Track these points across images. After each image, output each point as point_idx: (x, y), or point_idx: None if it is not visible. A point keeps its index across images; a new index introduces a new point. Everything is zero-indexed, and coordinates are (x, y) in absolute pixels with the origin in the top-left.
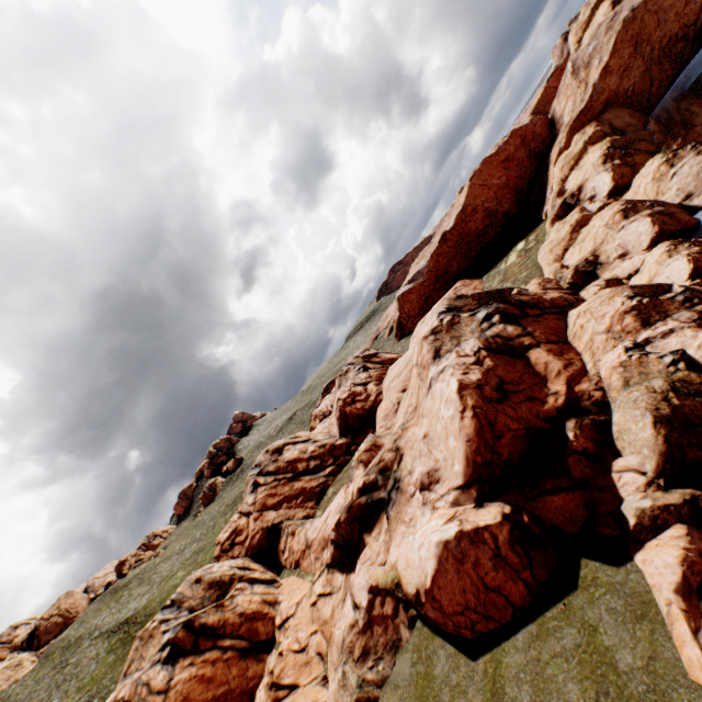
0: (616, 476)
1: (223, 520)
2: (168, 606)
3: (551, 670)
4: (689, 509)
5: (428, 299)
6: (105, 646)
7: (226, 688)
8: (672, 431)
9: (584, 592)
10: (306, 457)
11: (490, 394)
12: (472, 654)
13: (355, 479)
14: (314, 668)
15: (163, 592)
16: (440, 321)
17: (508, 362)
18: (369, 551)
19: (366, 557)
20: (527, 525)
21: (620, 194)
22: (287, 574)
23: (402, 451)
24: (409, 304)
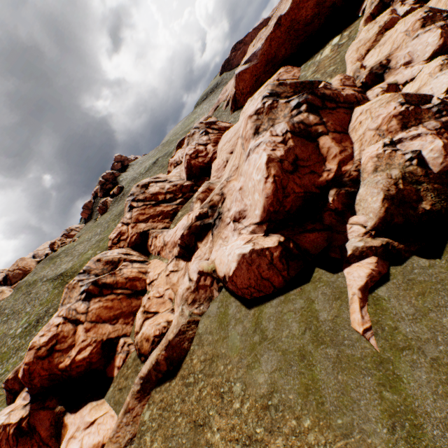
0: (349, 227)
1: (113, 224)
2: (82, 273)
3: (286, 317)
4: (382, 250)
5: (258, 81)
6: (51, 286)
7: (120, 311)
8: (392, 206)
9: (312, 284)
10: (164, 192)
11: (287, 167)
12: (249, 306)
13: (195, 210)
14: (167, 305)
15: (81, 261)
16: (263, 104)
17: (304, 144)
18: (200, 252)
19: (198, 255)
20: (291, 249)
21: (426, 0)
22: (153, 258)
23: (225, 196)
24: (243, 83)
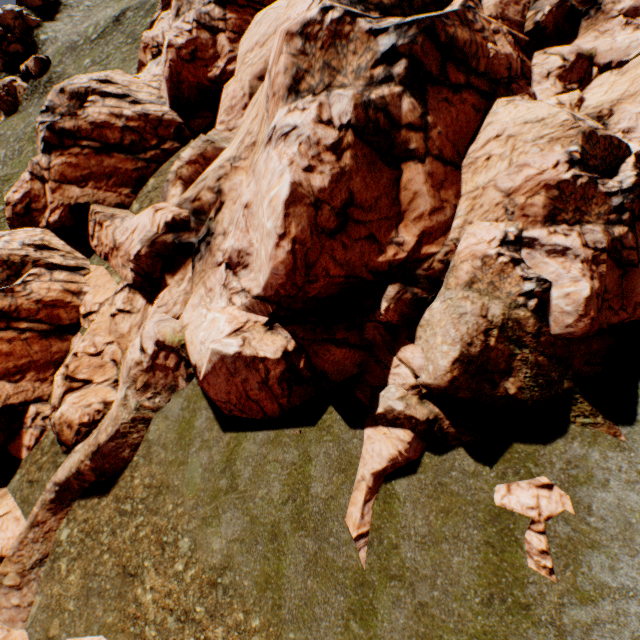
0: (396, 363)
1: (31, 150)
2: None
3: (270, 468)
4: (425, 429)
5: None
6: None
7: (29, 360)
8: (464, 375)
9: (318, 432)
10: (120, 127)
11: (327, 221)
12: (224, 427)
13: (170, 200)
14: (108, 371)
15: None
16: (322, 13)
17: (375, 168)
18: (168, 296)
19: (164, 302)
20: (300, 371)
21: None
22: (98, 262)
23: (223, 198)
24: None
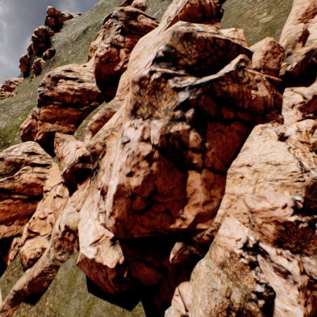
0: (177, 292)
1: None
2: None
3: None
4: None
5: None
6: None
7: (17, 214)
8: None
9: (131, 316)
10: (71, 95)
11: (138, 205)
12: (89, 288)
13: (85, 141)
14: (47, 228)
15: (12, 126)
16: (149, 74)
17: (171, 171)
18: (76, 196)
19: (74, 200)
20: (124, 278)
21: None
22: (56, 161)
23: (106, 149)
24: None
